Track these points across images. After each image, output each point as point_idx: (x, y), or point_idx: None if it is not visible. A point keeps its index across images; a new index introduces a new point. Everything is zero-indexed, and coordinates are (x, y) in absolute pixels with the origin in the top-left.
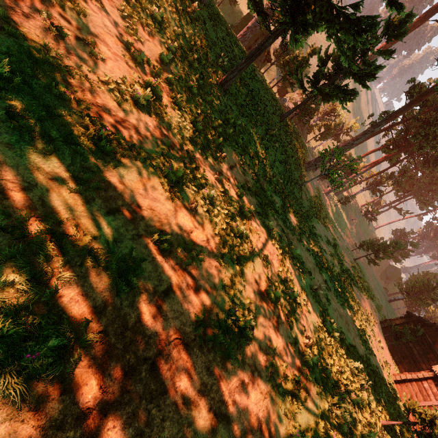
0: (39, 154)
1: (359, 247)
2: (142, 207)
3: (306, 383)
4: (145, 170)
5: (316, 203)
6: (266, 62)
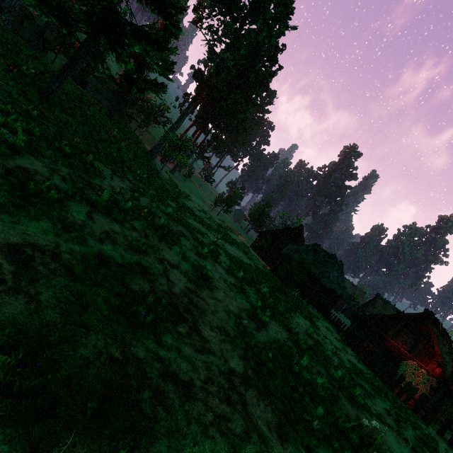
0: (31, 221)
1: (215, 205)
2: (107, 232)
3: (244, 287)
4: (80, 205)
5: (174, 184)
6: (47, 50)
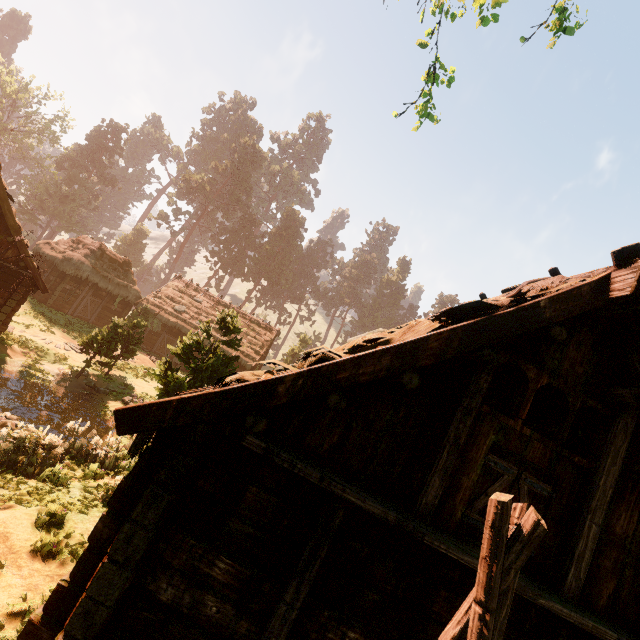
0: None
1: None
2: None
3: None
4: None
5: None
6: None
